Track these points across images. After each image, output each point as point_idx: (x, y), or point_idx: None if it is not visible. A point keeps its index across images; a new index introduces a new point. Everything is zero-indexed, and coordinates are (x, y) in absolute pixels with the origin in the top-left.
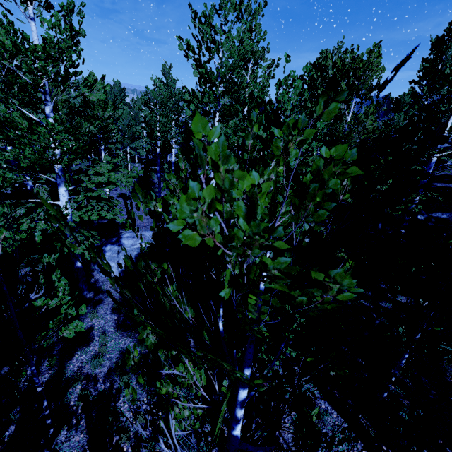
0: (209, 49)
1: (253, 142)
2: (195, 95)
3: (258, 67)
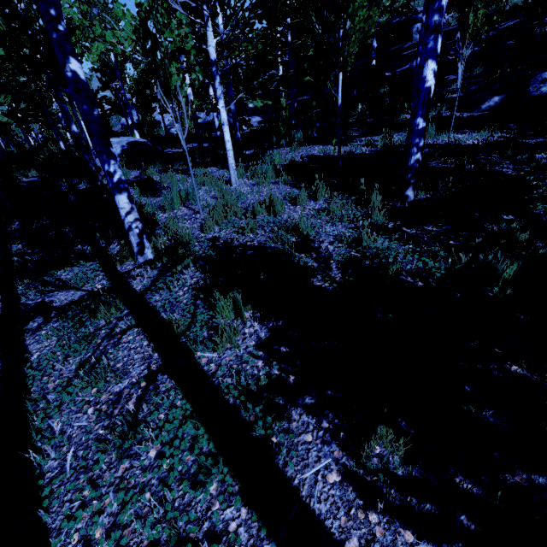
0: None
1: None
2: None
3: None
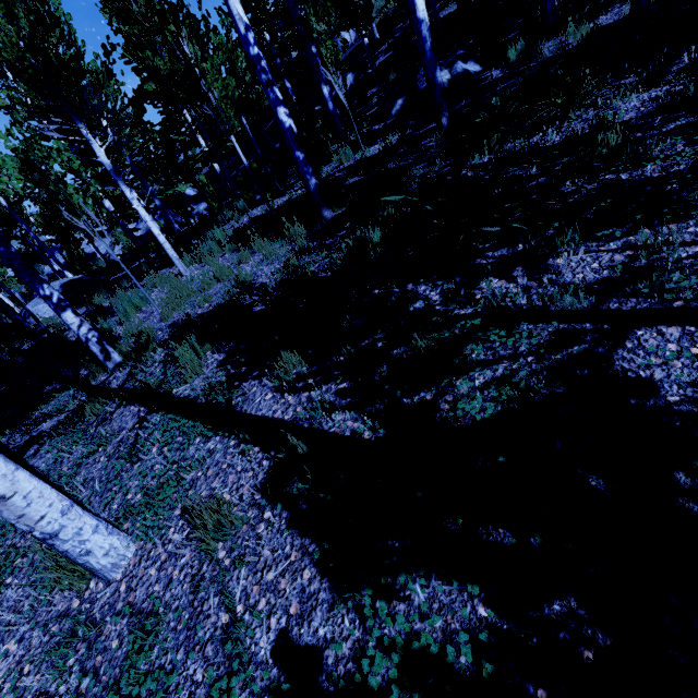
0: None
1: None
2: None
3: None
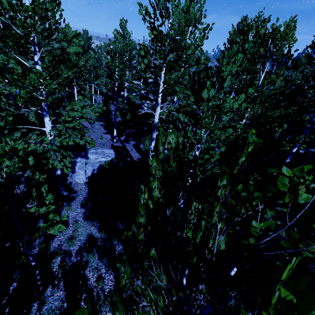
0: (162, 14)
1: (245, 158)
2: (148, 52)
3: (195, 29)
